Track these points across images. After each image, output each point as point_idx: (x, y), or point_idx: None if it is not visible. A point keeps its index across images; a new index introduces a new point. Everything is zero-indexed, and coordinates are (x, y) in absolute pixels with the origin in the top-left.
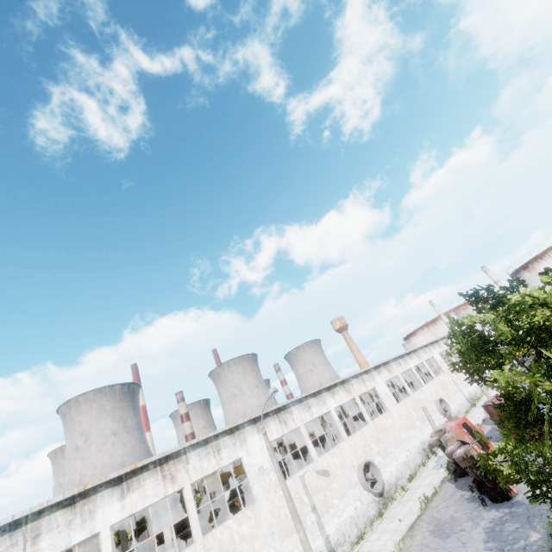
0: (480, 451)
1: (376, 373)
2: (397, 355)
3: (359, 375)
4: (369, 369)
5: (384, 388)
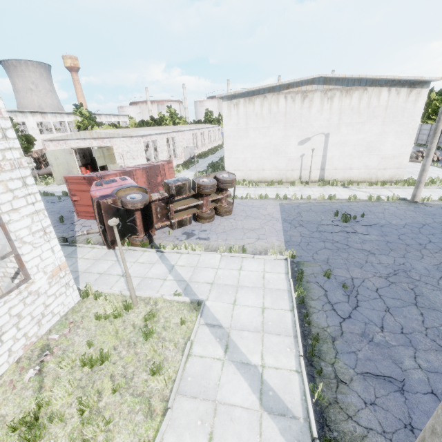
0: (37, 155)
1: (31, 115)
2: (55, 111)
3: (13, 112)
4: (25, 111)
5: (33, 124)
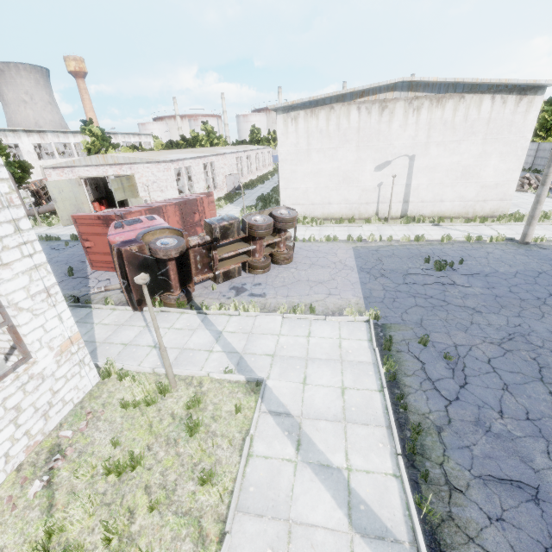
0: (35, 187)
1: (25, 135)
2: (57, 130)
3: (2, 131)
4: (18, 130)
5: (28, 147)
